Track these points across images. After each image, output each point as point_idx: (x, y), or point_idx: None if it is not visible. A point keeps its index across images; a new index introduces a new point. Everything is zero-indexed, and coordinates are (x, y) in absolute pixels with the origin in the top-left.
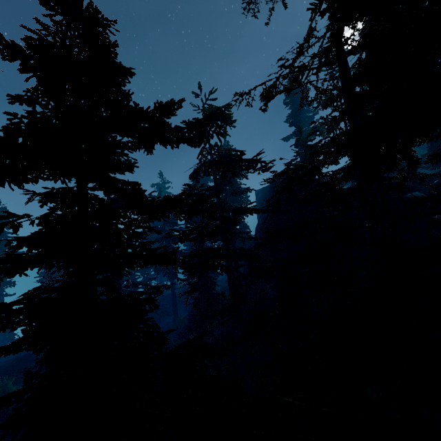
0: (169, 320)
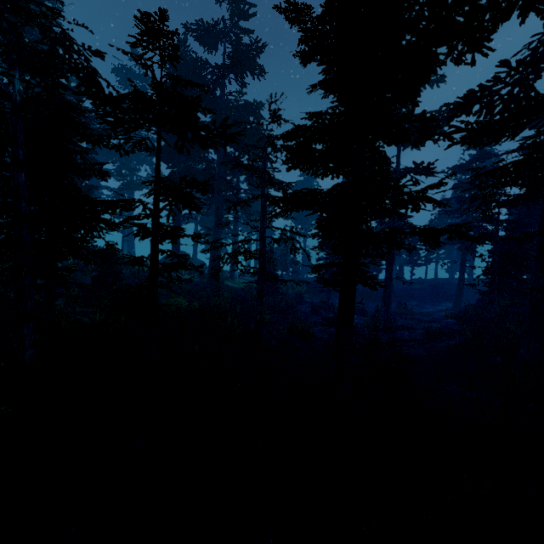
0: (448, 305)
